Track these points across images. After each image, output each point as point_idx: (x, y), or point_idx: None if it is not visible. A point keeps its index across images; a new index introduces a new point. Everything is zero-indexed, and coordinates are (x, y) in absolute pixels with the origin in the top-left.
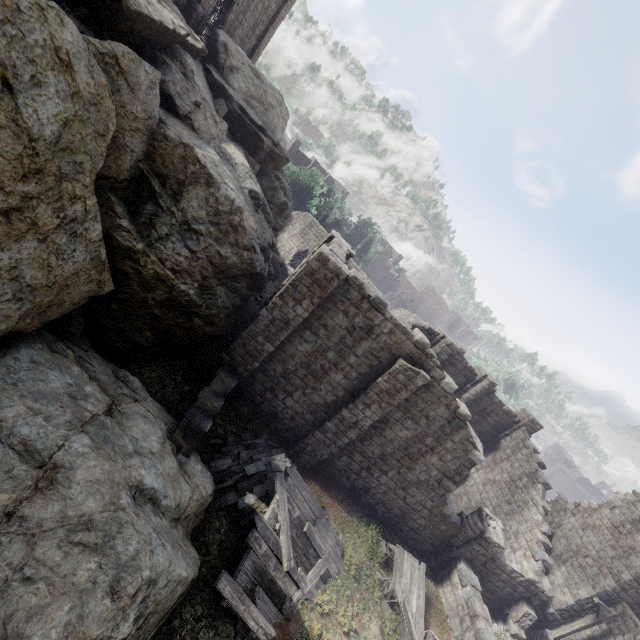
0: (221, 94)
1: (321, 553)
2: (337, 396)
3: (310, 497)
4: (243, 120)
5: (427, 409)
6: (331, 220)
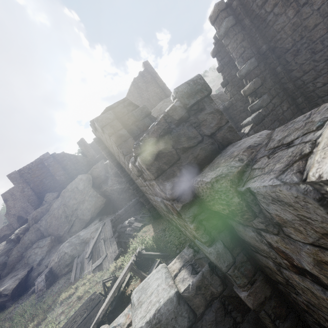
0: None
1: (102, 255)
2: None
3: (110, 229)
4: None
5: (106, 144)
6: None
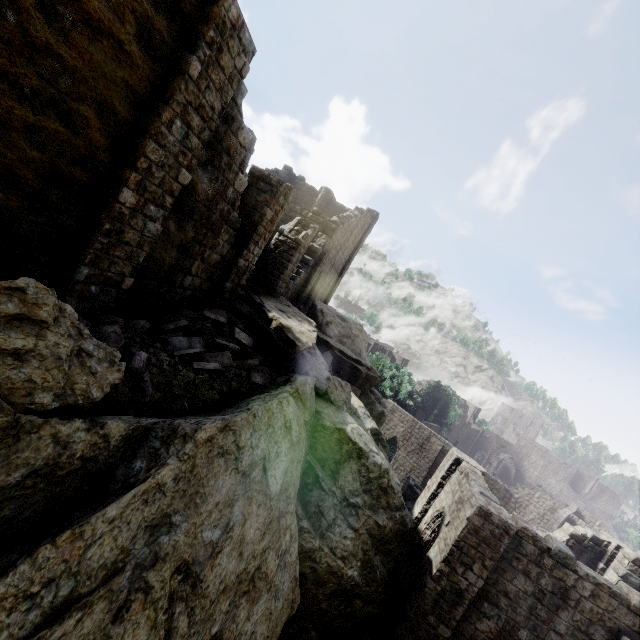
0: (324, 346)
1: None
2: None
3: None
4: (343, 360)
5: None
6: (404, 395)
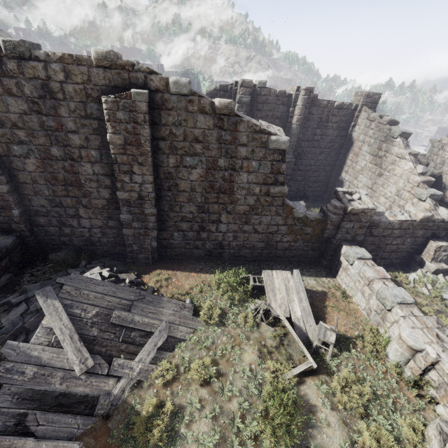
0: None
1: (152, 328)
2: (108, 187)
3: (113, 288)
4: None
5: (188, 132)
6: None
